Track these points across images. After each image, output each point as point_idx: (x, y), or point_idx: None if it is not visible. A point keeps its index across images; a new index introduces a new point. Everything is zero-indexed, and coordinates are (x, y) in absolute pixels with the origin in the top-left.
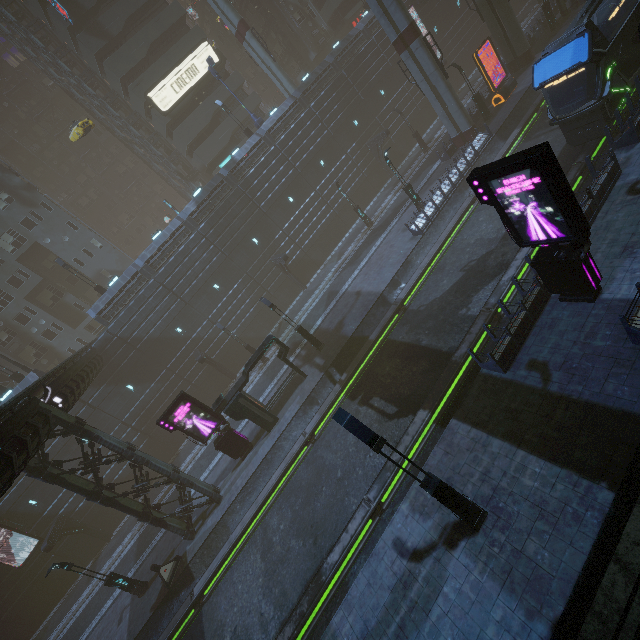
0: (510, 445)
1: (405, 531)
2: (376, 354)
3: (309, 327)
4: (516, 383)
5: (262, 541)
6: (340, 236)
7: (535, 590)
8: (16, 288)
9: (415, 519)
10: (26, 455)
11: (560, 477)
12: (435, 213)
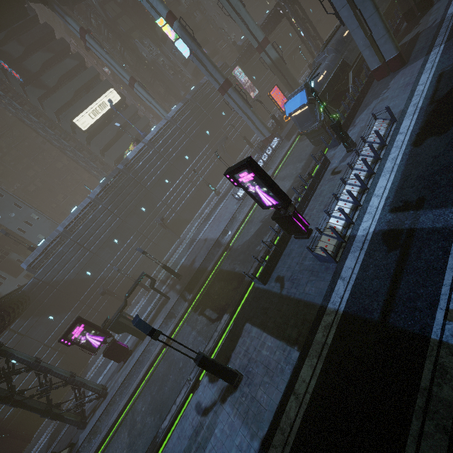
0: (260, 330)
1: (203, 396)
2: (212, 279)
3: (177, 264)
4: (269, 291)
5: (130, 422)
6: (202, 202)
7: (257, 421)
8: None
9: (209, 387)
10: None
11: (278, 347)
12: None
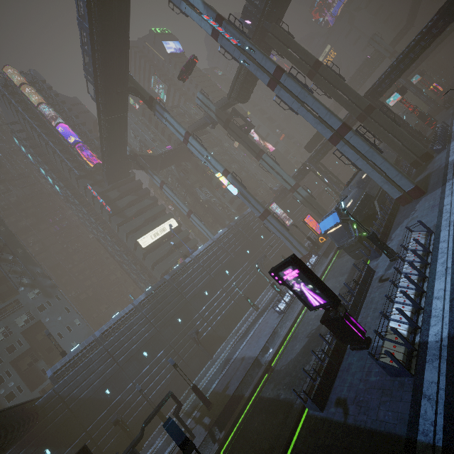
0: None
1: None
2: (250, 411)
3: (207, 390)
4: (328, 419)
5: None
6: (239, 318)
7: None
8: (9, 354)
9: None
10: None
11: None
12: (291, 299)
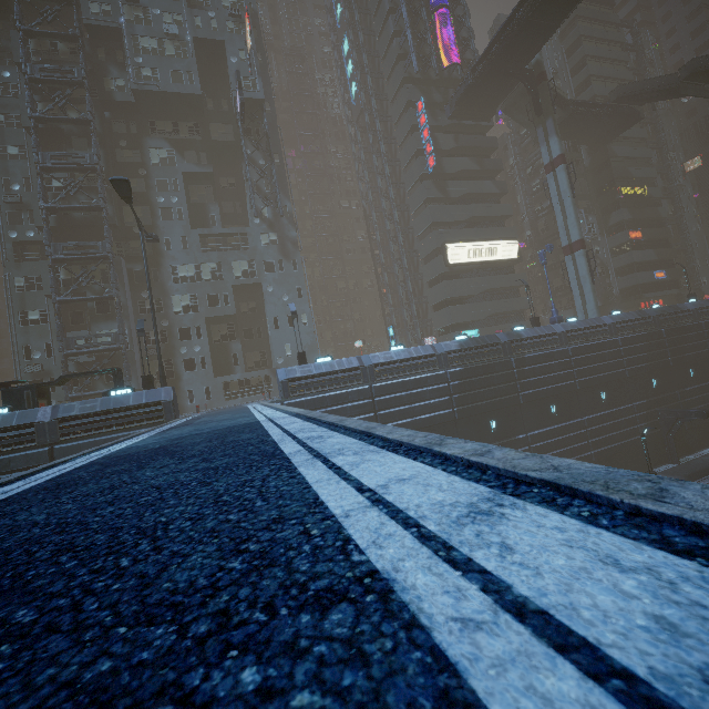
0: None
1: None
2: None
3: None
4: None
5: None
6: None
7: None
8: (209, 305)
9: None
10: None
11: None
12: None
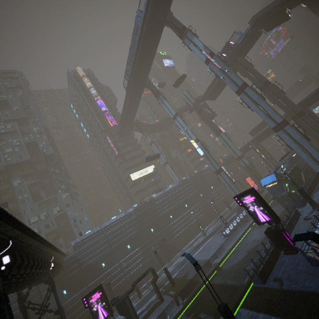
0: (267, 315)
1: None
2: (204, 291)
3: None
4: (269, 287)
5: None
6: (190, 239)
7: None
8: (45, 229)
9: None
10: (41, 271)
11: None
12: (234, 229)
